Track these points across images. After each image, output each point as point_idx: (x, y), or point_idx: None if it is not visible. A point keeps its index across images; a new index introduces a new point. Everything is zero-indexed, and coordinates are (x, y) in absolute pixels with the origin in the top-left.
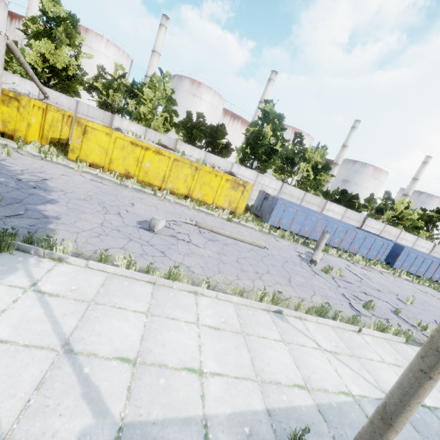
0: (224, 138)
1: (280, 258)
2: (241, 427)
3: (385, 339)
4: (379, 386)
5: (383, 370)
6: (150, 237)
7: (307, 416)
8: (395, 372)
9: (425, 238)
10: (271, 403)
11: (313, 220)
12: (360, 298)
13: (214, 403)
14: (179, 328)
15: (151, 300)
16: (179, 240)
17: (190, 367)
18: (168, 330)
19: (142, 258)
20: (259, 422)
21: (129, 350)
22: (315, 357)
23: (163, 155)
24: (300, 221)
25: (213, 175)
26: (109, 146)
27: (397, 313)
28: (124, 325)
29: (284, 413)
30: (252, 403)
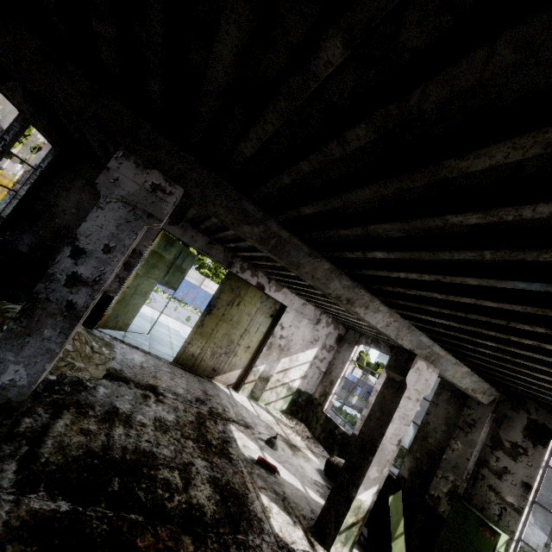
0: None
1: None
2: None
3: None
4: None
5: None
6: None
7: None
8: None
9: None
10: None
11: None
12: None
13: None
14: None
15: None
16: None
17: None
18: None
19: None
20: None
21: None
22: None
23: None
24: None
25: None
26: None
27: None
28: None
29: None
30: None
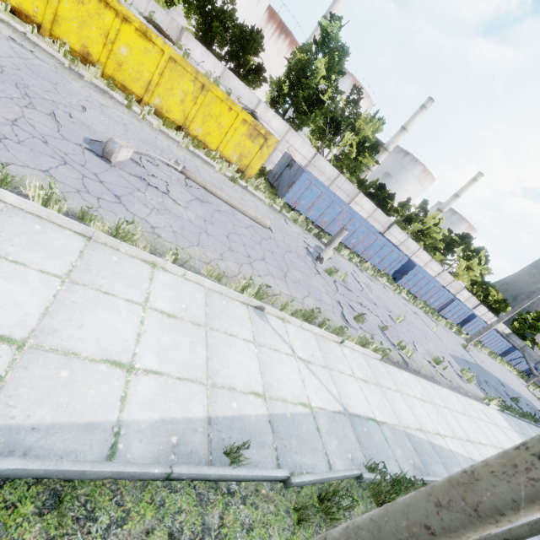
0: (257, 55)
1: (283, 245)
2: (168, 436)
3: (363, 354)
4: (341, 400)
5: (350, 384)
6: (102, 169)
7: (254, 427)
8: (361, 387)
9: (438, 261)
10: (216, 410)
11: (336, 210)
12: (355, 308)
13: (139, 407)
14: (114, 308)
15: (77, 261)
16: (151, 186)
17: (115, 360)
18: (94, 307)
19: (79, 196)
20: (194, 431)
21: (16, 326)
22: (285, 365)
23: (152, 42)
24: (322, 208)
25: (226, 107)
26: None
27: (384, 330)
28: (17, 289)
29: (228, 422)
30: (192, 409)
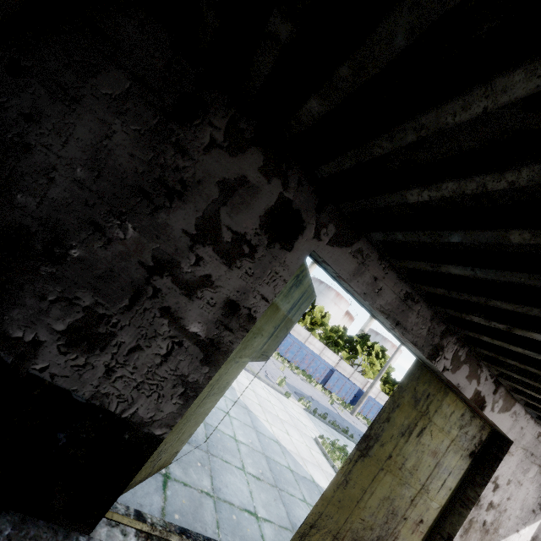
0: None
1: None
2: None
3: None
4: None
5: None
6: None
7: None
8: None
9: (346, 360)
10: None
11: None
12: None
13: None
14: None
15: None
16: None
17: None
18: None
19: None
20: None
21: None
22: None
23: None
24: None
25: None
26: None
27: None
28: None
29: None
30: None
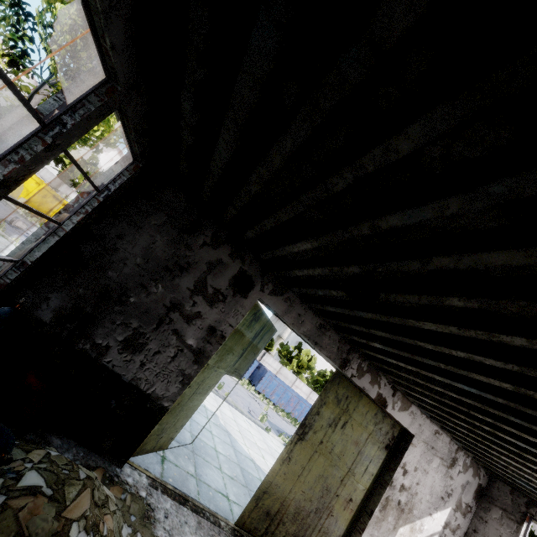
0: None
1: None
2: None
3: None
4: None
5: None
6: (5, 224)
7: None
8: None
9: None
10: None
11: None
12: None
13: None
14: None
15: None
16: None
17: None
18: None
19: None
20: None
21: None
22: None
23: None
24: None
25: None
26: (33, 191)
27: None
28: None
29: None
30: None
